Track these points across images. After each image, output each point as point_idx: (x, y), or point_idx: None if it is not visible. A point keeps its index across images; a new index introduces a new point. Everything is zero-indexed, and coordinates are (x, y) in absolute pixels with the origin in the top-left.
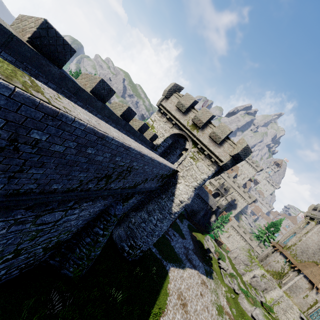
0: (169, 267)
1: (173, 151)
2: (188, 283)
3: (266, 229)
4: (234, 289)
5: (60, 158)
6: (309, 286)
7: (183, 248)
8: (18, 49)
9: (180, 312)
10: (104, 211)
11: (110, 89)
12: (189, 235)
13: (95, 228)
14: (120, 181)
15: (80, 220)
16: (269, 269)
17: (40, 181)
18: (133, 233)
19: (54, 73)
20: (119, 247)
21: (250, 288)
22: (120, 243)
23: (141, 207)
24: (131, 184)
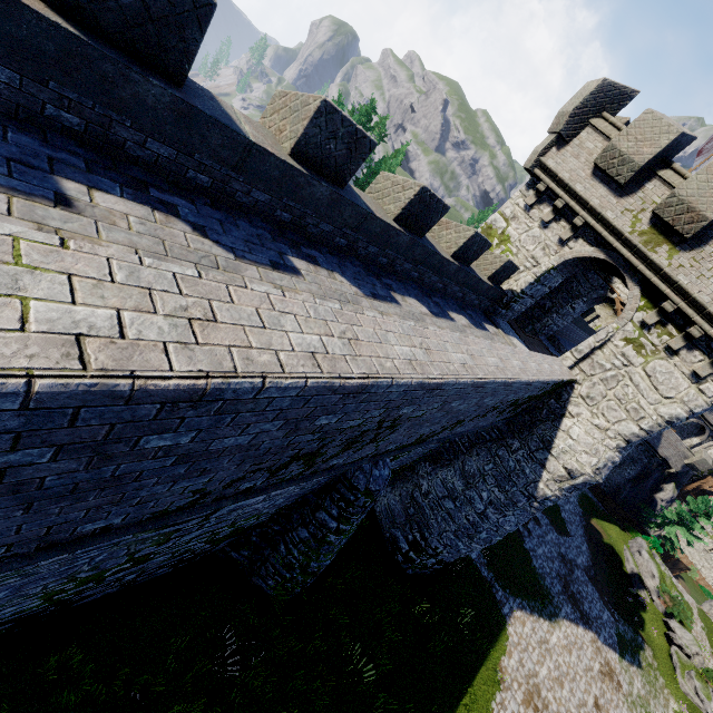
0: (510, 607)
1: (562, 304)
2: (561, 665)
3: None
4: None
5: (12, 493)
6: None
7: (558, 561)
8: (11, 33)
9: None
10: (341, 477)
11: (355, 136)
12: (579, 526)
13: (320, 512)
14: (363, 448)
15: (280, 499)
16: None
17: (2, 541)
18: (422, 516)
19: (155, 104)
20: (386, 537)
21: None
22: (389, 528)
23: (448, 456)
24: (406, 441)
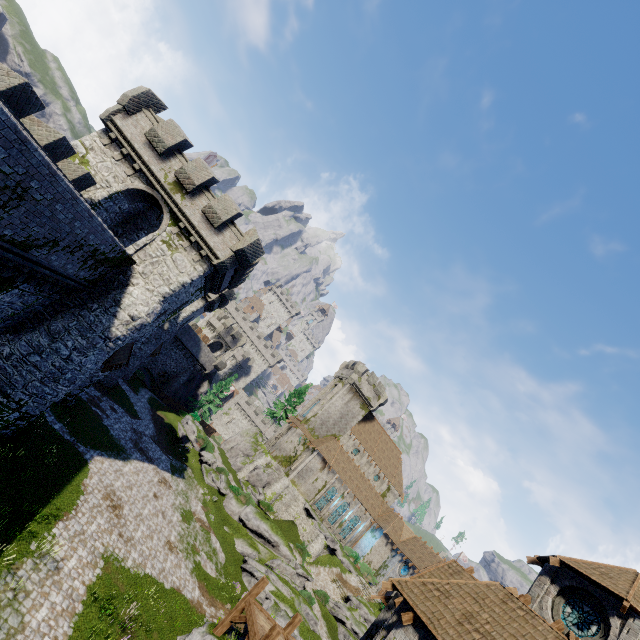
0: (92, 455)
1: (131, 232)
2: (132, 481)
3: (286, 400)
4: (220, 489)
5: None
6: (322, 466)
7: (132, 432)
8: None
9: (105, 516)
10: None
11: None
12: (149, 415)
13: None
14: None
15: None
16: (278, 455)
17: None
18: (4, 376)
19: None
20: None
21: (247, 486)
22: None
23: (32, 324)
24: (19, 235)
